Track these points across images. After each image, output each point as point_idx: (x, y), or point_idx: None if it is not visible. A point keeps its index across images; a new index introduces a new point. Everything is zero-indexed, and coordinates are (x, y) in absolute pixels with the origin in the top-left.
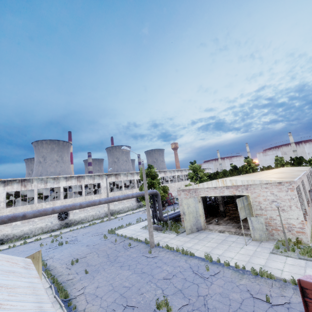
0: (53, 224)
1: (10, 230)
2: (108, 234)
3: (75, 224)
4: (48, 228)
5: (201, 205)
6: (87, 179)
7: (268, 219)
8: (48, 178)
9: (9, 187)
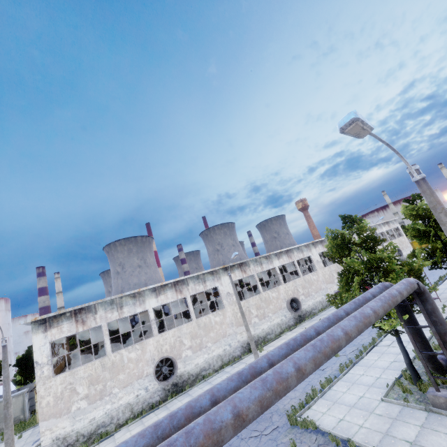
0: (149, 392)
1: (69, 425)
2: (293, 428)
3: (191, 382)
4: (142, 404)
5: None
6: (191, 284)
7: None
8: (123, 297)
9: (54, 331)
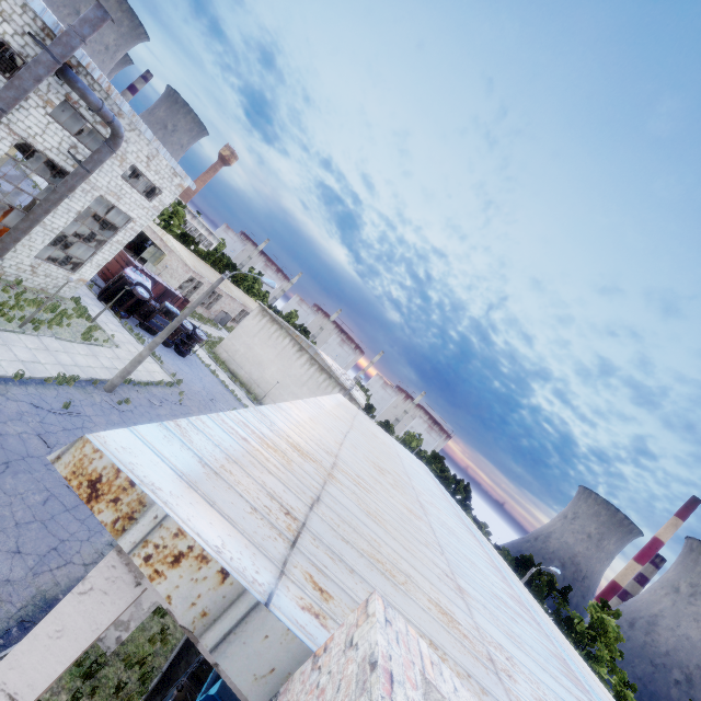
0: None
1: None
2: None
3: None
4: None
5: None
6: None
7: (160, 275)
8: None
9: None
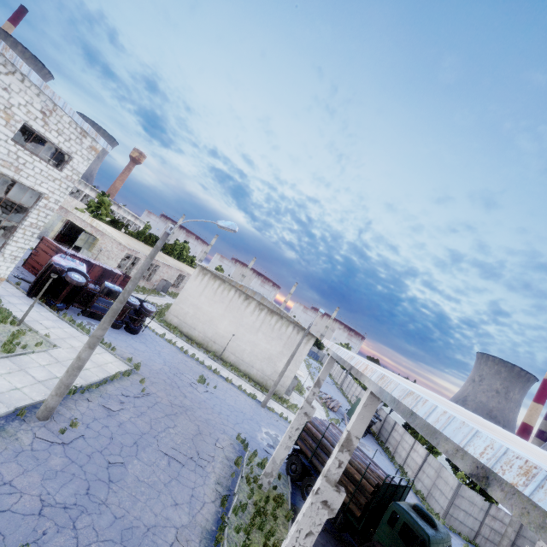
0: None
1: None
2: None
3: None
4: None
5: (61, 225)
6: None
7: (97, 259)
8: None
9: None
